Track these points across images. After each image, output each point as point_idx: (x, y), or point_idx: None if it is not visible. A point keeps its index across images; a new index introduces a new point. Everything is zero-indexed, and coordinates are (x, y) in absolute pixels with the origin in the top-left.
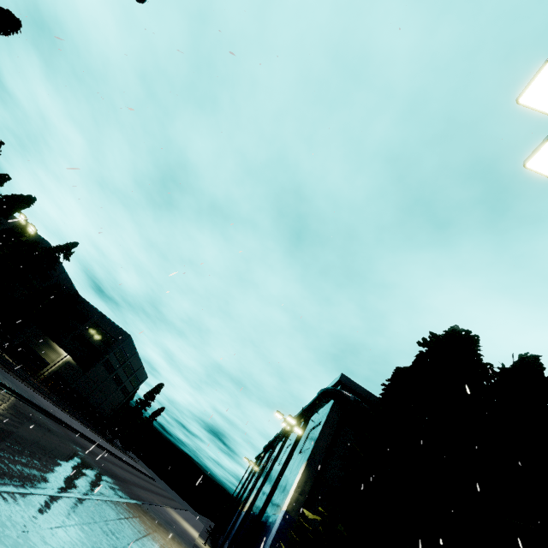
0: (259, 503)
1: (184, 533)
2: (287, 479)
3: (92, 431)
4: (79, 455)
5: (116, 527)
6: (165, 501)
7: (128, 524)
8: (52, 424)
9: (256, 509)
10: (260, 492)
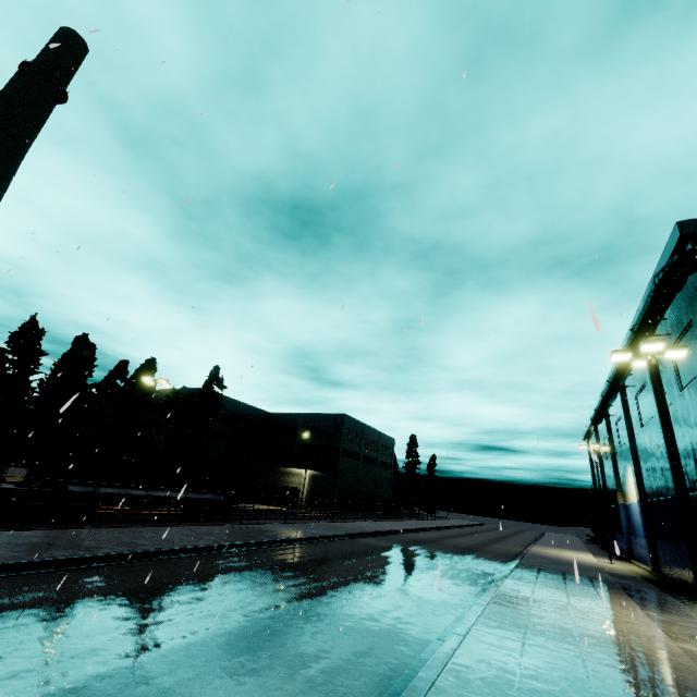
0: (655, 484)
1: (585, 571)
2: (692, 433)
3: (388, 519)
4: (395, 564)
5: (539, 665)
6: (518, 540)
7: (540, 636)
8: (343, 545)
9: (658, 494)
10: (641, 471)
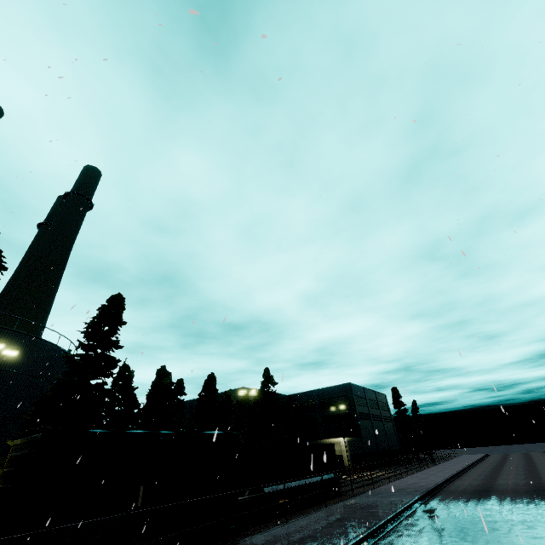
0: None
1: None
2: None
3: (421, 468)
4: (519, 503)
5: None
6: (544, 463)
7: None
8: (450, 497)
9: None
10: None
